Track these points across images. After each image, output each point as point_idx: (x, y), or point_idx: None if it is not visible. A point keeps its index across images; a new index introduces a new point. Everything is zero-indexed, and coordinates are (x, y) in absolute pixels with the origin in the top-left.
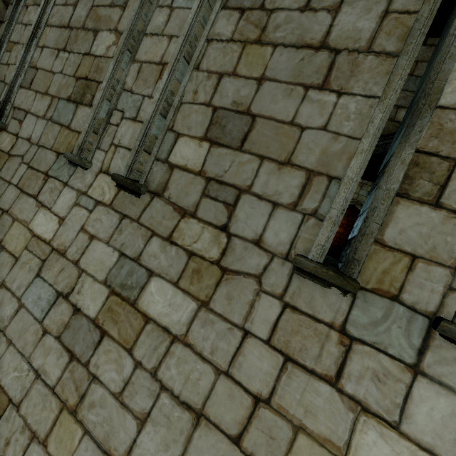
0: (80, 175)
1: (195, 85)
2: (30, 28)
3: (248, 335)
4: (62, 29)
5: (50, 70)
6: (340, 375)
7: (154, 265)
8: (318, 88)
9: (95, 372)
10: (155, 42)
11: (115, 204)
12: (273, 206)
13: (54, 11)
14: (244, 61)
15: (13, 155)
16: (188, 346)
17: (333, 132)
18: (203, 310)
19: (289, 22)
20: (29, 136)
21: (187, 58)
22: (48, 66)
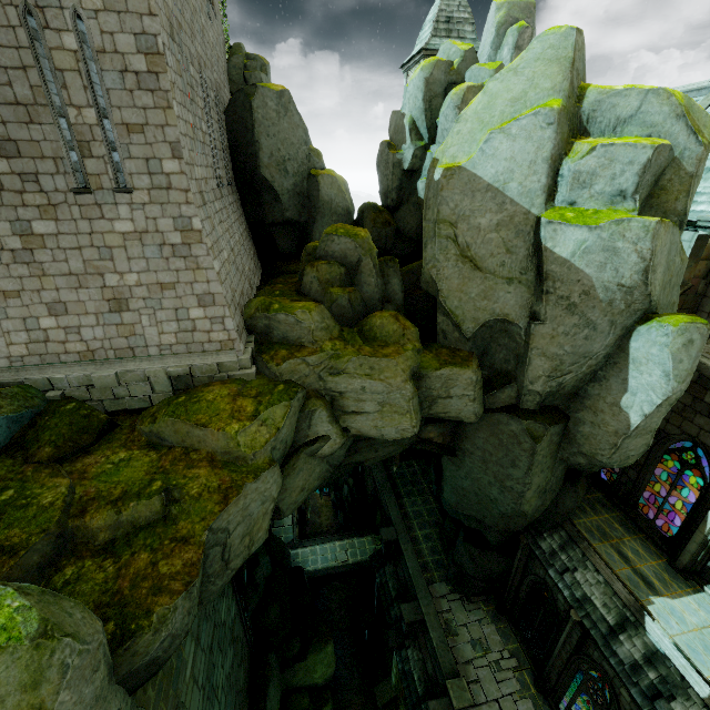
0: None
1: None
2: None
3: (76, 220)
4: None
5: None
6: (104, 216)
7: (28, 218)
8: (31, 123)
9: (41, 262)
10: None
11: None
12: (52, 176)
13: None
14: None
15: None
16: (63, 234)
17: (50, 141)
18: (58, 221)
19: None
20: None
21: None
22: None
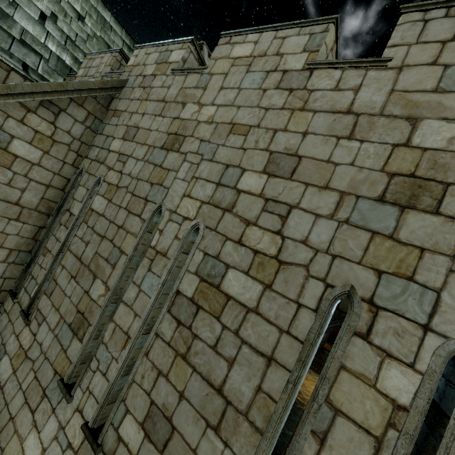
0: (64, 405)
1: (144, 370)
2: (59, 244)
3: None
4: (76, 259)
5: (64, 290)
6: None
7: None
8: (214, 429)
9: None
10: (126, 312)
11: (79, 454)
12: None
13: (75, 240)
14: (174, 370)
15: (28, 357)
16: None
17: None
18: None
19: (204, 354)
20: (42, 341)
21: (146, 331)
22: (63, 286)
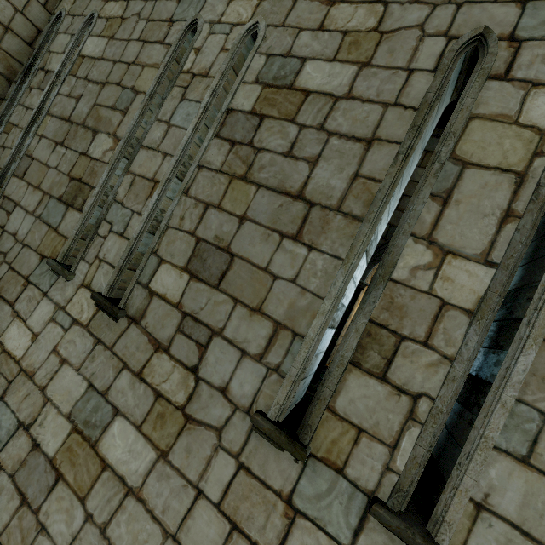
0: (62, 286)
1: (183, 211)
2: (31, 113)
3: (201, 495)
4: (62, 121)
5: (46, 163)
6: None
7: (121, 402)
8: (292, 238)
9: (45, 522)
10: (150, 156)
11: (91, 326)
12: (242, 354)
13: (57, 100)
14: (230, 196)
15: None
16: (141, 502)
17: (301, 287)
18: (161, 461)
19: (273, 165)
20: (16, 231)
21: (181, 176)
22: (43, 158)
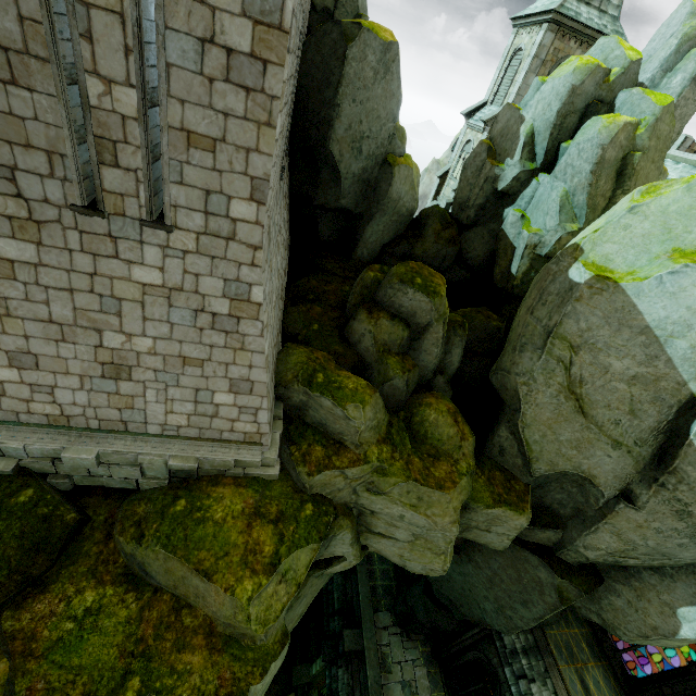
0: None
1: None
2: None
3: (72, 251)
4: None
5: None
6: (118, 254)
7: None
8: (13, 84)
9: (5, 296)
10: None
11: None
12: (41, 177)
13: None
14: None
15: None
16: (46, 266)
17: (44, 123)
18: (41, 247)
19: None
20: None
21: None
22: None
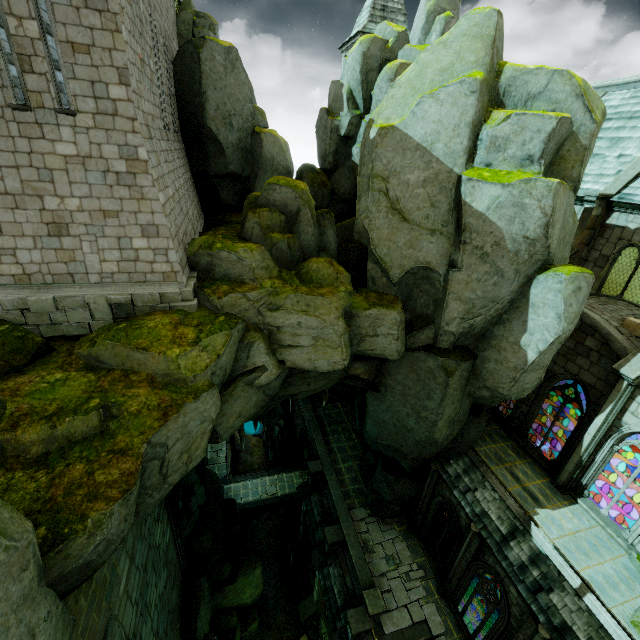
0: None
1: None
2: None
3: (14, 138)
4: None
5: None
6: (45, 136)
7: None
8: None
9: None
10: None
11: None
12: None
13: None
14: None
15: None
16: None
17: None
18: None
19: None
20: None
21: None
22: None
